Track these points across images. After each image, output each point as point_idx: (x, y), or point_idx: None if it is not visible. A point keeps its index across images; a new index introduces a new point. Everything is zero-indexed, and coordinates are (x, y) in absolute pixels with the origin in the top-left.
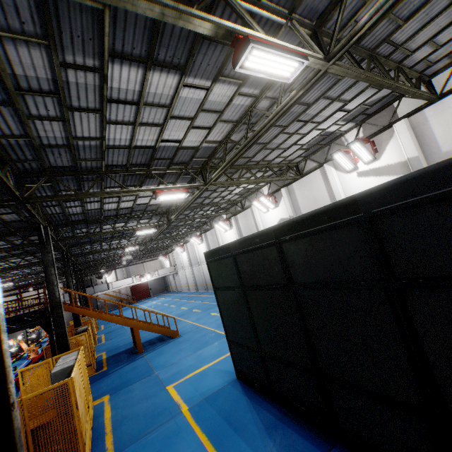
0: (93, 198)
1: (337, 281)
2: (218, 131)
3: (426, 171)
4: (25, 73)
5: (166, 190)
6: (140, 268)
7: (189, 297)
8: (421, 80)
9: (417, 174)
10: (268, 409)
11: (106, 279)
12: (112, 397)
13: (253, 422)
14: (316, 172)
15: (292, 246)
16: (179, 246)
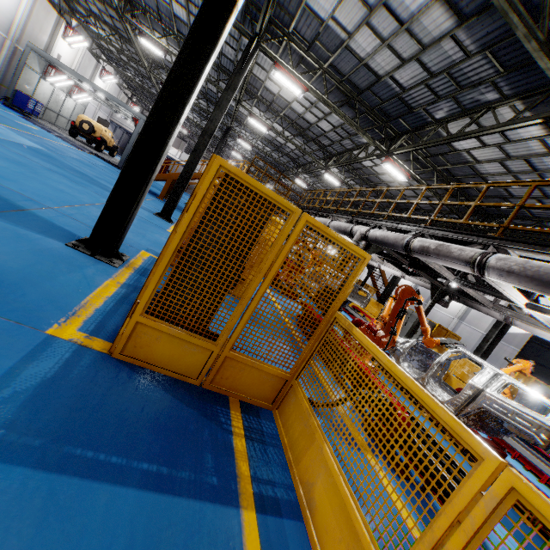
0: None
1: None
2: None
3: None
4: None
5: None
6: None
7: None
8: None
9: None
10: None
11: None
12: None
13: None
14: None
15: None
16: None
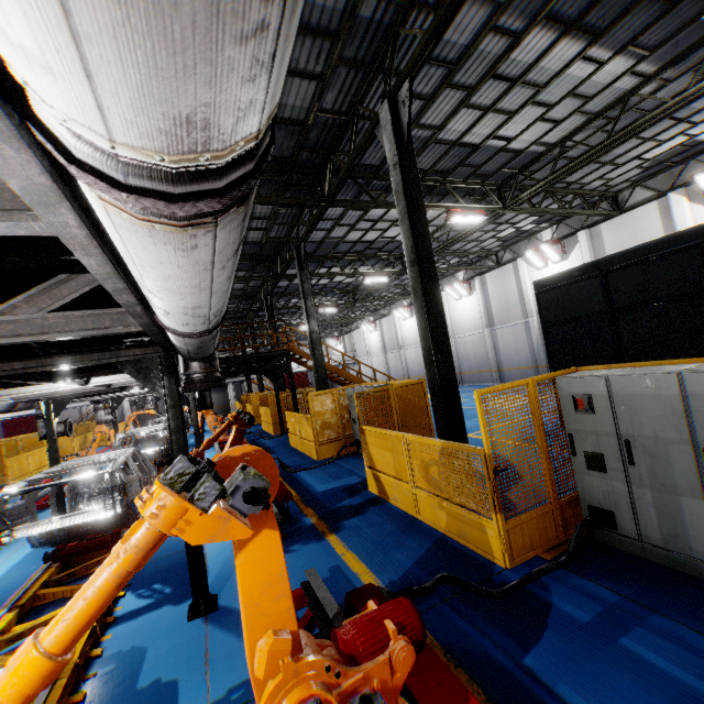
0: (349, 220)
1: None
2: (562, 128)
3: None
4: (450, 39)
5: (461, 210)
6: None
7: None
8: None
9: None
10: None
11: None
12: None
13: None
14: (650, 206)
15: None
16: (367, 323)
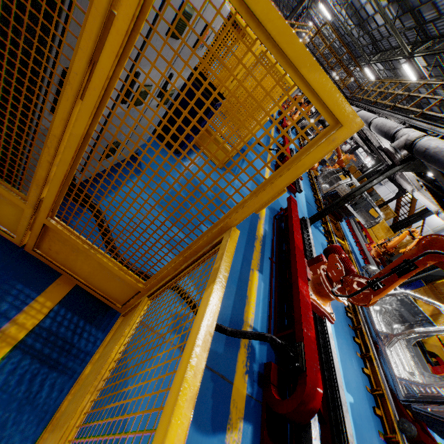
0: None
1: None
2: None
3: None
4: None
5: None
6: None
7: None
8: None
9: None
10: None
11: None
12: None
13: None
14: None
15: None
16: None
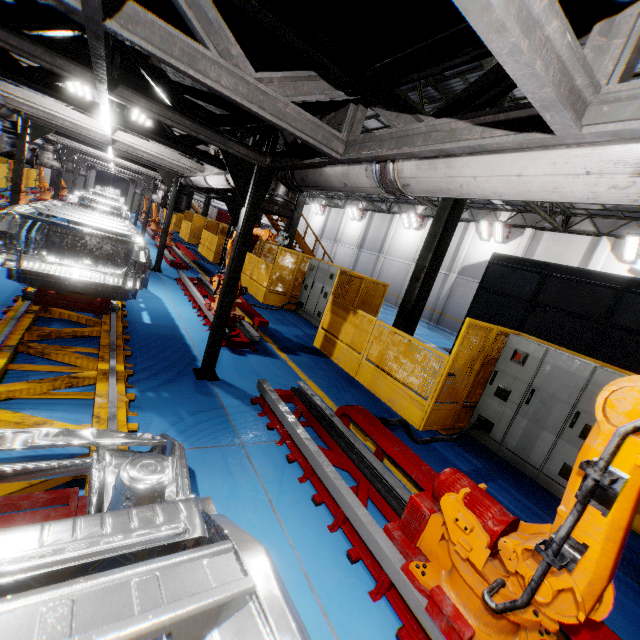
0: None
1: None
2: None
3: None
4: None
5: None
6: None
7: None
8: None
9: None
10: None
11: None
12: None
13: None
14: (585, 238)
15: (637, 299)
16: (318, 204)
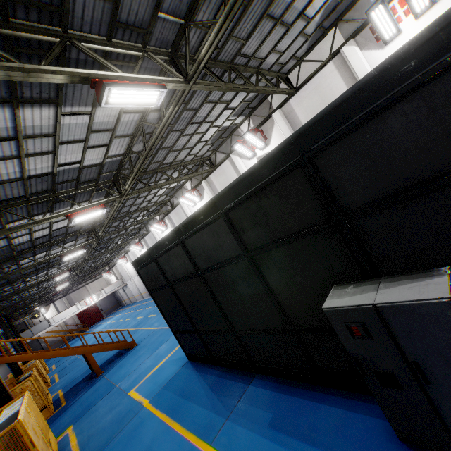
0: None
1: (223, 261)
2: (117, 146)
3: (240, 179)
4: None
5: (80, 211)
6: (83, 292)
7: (144, 305)
8: (281, 78)
9: (237, 181)
10: (212, 373)
11: (45, 315)
12: (76, 425)
13: (201, 387)
14: (226, 162)
15: (191, 242)
16: (120, 258)
